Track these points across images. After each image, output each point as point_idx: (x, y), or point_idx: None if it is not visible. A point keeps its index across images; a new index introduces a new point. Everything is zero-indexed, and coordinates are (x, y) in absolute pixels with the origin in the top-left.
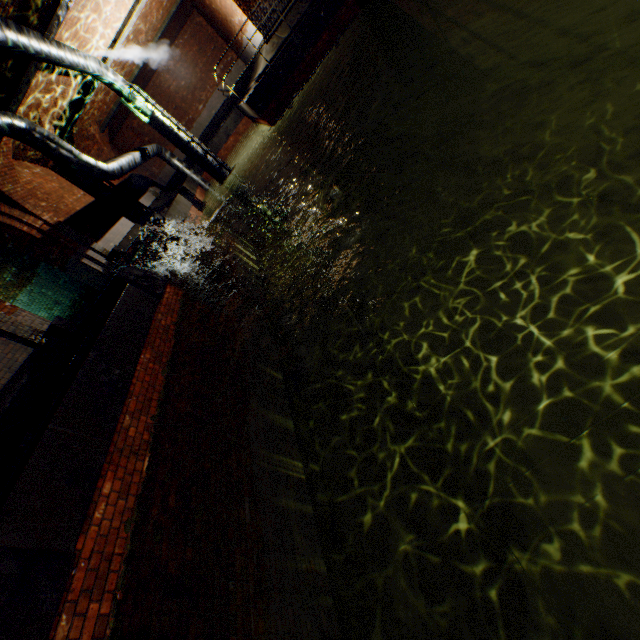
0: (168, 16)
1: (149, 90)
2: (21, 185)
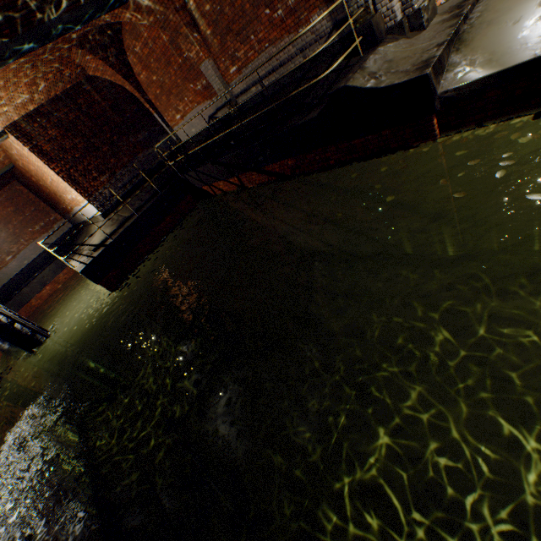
0: None
1: None
2: None
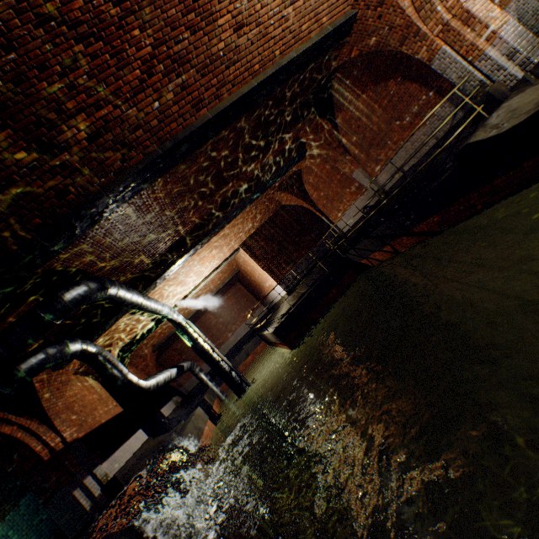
0: (222, 284)
1: (196, 324)
2: (65, 398)
